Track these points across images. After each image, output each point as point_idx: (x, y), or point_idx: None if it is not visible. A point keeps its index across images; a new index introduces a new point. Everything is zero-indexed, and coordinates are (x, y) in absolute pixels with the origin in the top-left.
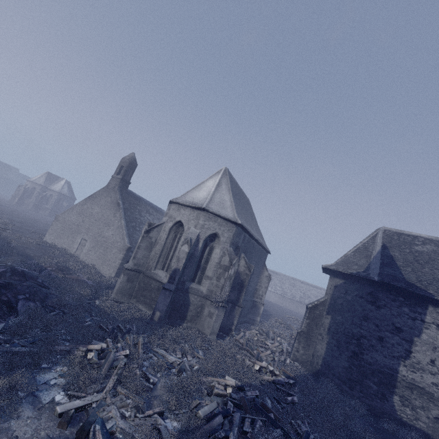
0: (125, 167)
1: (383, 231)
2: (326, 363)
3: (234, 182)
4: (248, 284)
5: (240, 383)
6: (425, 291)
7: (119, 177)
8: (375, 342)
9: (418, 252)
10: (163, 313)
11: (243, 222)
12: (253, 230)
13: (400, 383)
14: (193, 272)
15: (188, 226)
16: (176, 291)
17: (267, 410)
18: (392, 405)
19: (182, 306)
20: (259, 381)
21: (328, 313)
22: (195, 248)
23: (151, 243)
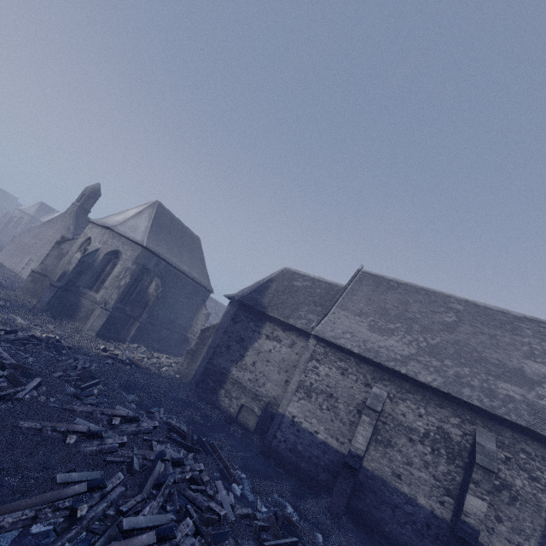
0: (86, 196)
1: (283, 270)
2: (195, 373)
3: (169, 216)
4: (154, 304)
5: (66, 342)
6: (264, 309)
7: (78, 204)
8: (224, 350)
9: (293, 285)
10: (45, 304)
11: (157, 248)
12: (182, 262)
13: (228, 380)
14: (91, 281)
15: (95, 241)
16: (67, 291)
17: (65, 350)
18: (218, 397)
19: (72, 307)
20: (94, 353)
21: (214, 334)
22: (94, 260)
23: (62, 254)
